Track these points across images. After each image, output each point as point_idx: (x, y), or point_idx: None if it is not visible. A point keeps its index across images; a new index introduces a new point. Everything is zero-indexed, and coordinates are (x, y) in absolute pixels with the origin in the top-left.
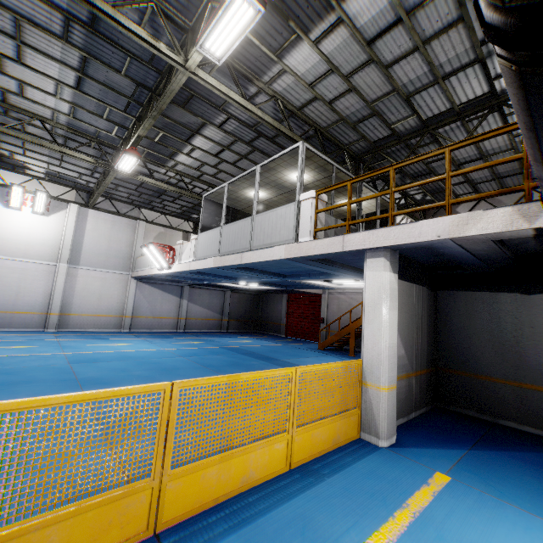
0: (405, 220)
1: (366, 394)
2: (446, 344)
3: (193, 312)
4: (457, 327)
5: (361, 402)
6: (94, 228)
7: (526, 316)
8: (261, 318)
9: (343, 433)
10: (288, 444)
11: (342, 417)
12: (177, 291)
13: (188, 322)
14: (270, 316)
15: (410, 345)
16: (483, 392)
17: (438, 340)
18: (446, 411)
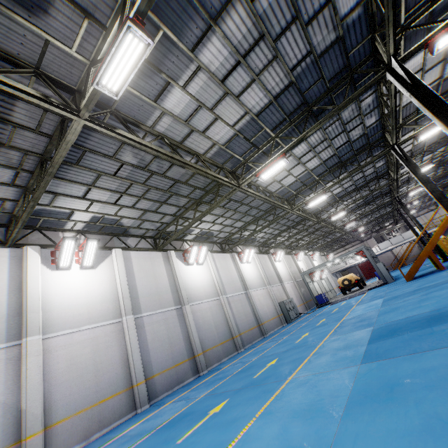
0: (390, 226)
1: None
2: None
3: None
4: None
5: None
6: (319, 261)
7: None
8: None
9: None
10: None
11: None
12: (335, 276)
13: None
14: None
15: None
16: None
17: None
18: None
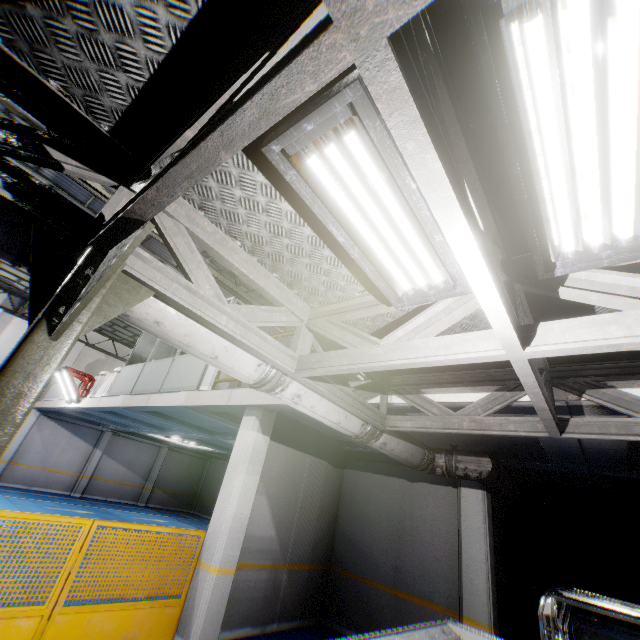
0: None
1: (196, 578)
2: (343, 534)
3: (105, 470)
4: (355, 515)
5: (189, 589)
6: (12, 339)
7: (409, 507)
8: (201, 493)
9: (144, 629)
10: (40, 622)
11: (149, 603)
12: (94, 436)
13: (93, 484)
14: (212, 490)
15: (287, 527)
16: (366, 602)
17: (337, 530)
18: (327, 628)
